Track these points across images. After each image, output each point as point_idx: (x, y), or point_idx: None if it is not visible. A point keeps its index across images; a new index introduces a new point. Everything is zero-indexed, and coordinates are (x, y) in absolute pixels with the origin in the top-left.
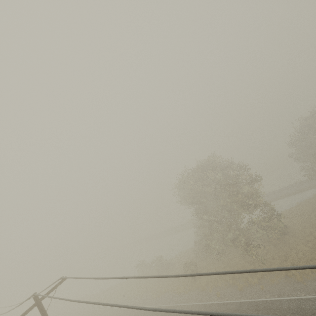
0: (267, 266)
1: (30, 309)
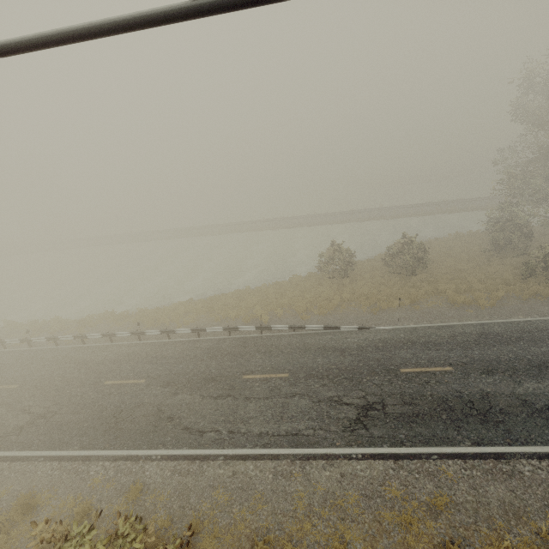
0: None
1: None
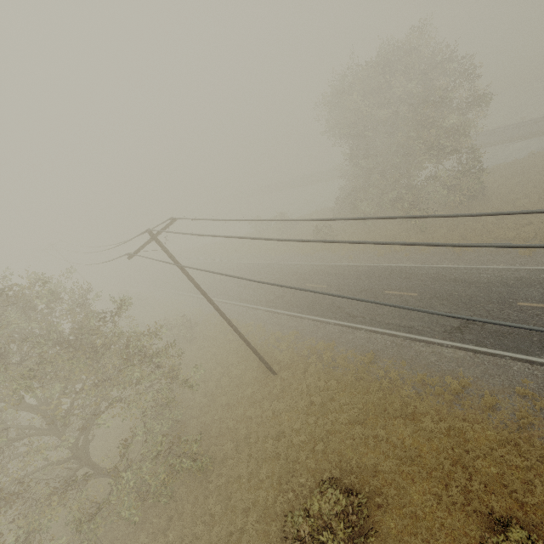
0: (425, 235)
1: (148, 242)
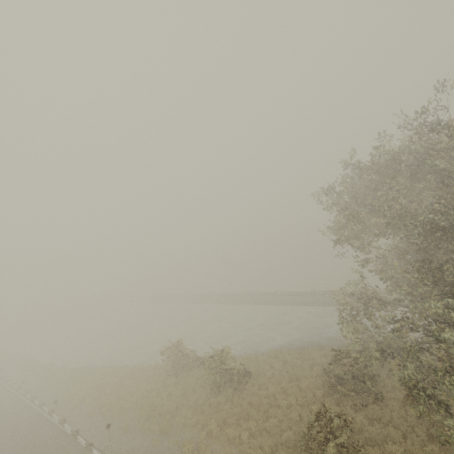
0: None
1: None
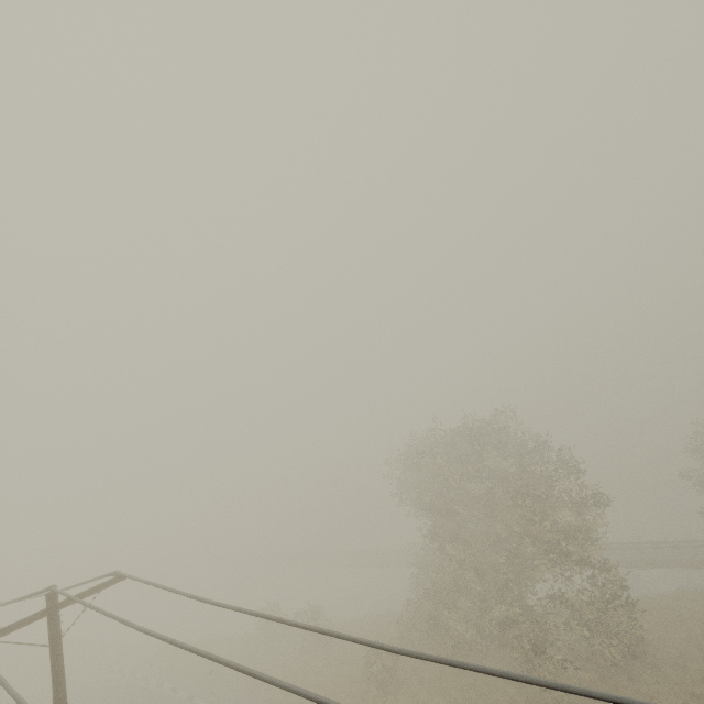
0: None
1: (32, 619)
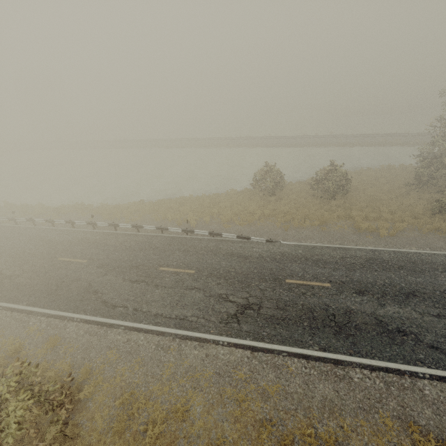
0: None
1: None
